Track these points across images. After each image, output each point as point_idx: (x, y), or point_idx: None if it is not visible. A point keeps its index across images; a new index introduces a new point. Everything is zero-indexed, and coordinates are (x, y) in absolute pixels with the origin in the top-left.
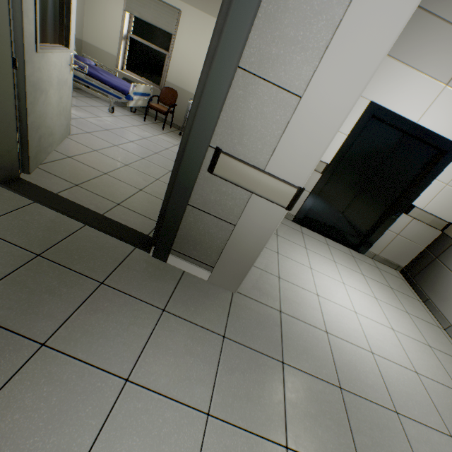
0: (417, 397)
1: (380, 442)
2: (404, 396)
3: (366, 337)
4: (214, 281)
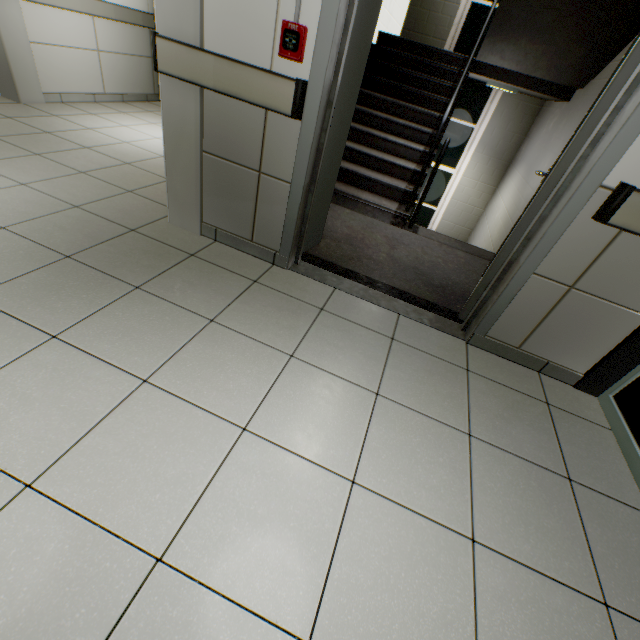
0: (131, 155)
1: (40, 142)
2: (115, 151)
3: (138, 141)
4: (5, 95)
